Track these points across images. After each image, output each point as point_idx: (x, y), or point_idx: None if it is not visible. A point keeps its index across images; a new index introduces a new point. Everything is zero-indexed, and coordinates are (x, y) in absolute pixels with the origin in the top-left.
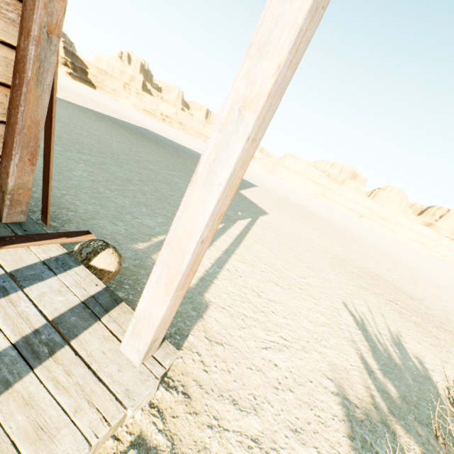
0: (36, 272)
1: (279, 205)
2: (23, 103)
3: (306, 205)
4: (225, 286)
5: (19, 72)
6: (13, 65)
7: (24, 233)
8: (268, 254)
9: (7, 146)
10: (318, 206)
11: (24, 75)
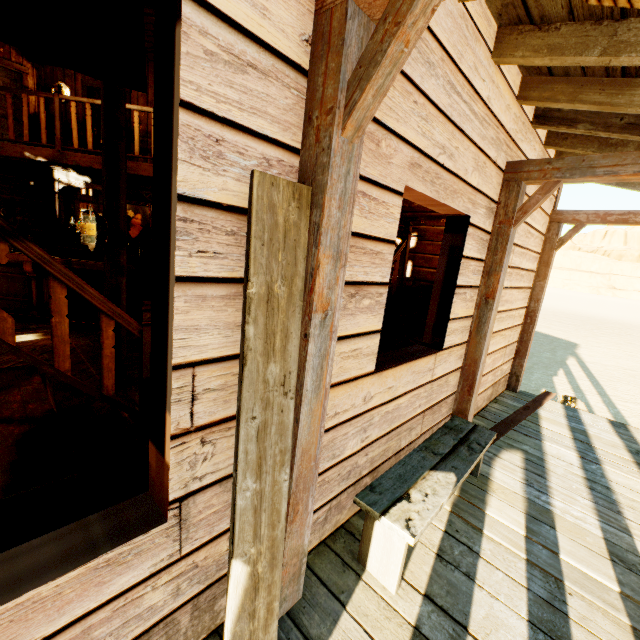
0: (571, 413)
1: (572, 327)
2: (533, 330)
3: (599, 314)
4: (639, 422)
5: (530, 317)
6: (524, 314)
7: (530, 396)
8: (637, 391)
9: (520, 352)
10: (616, 310)
11: (535, 318)
